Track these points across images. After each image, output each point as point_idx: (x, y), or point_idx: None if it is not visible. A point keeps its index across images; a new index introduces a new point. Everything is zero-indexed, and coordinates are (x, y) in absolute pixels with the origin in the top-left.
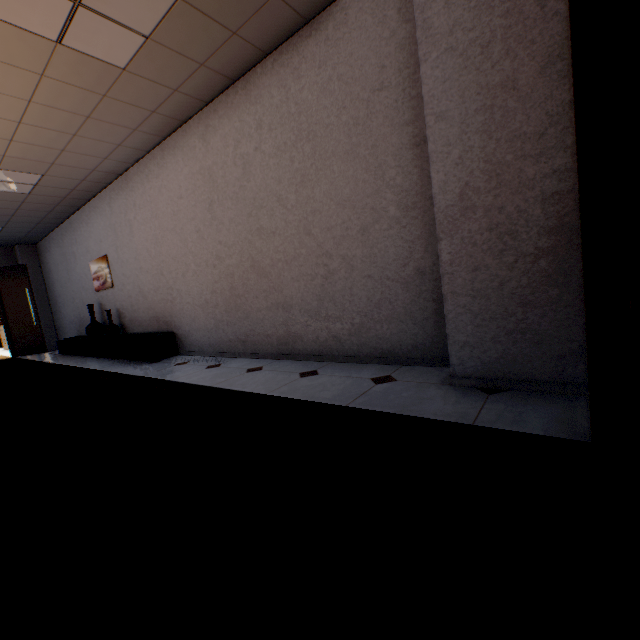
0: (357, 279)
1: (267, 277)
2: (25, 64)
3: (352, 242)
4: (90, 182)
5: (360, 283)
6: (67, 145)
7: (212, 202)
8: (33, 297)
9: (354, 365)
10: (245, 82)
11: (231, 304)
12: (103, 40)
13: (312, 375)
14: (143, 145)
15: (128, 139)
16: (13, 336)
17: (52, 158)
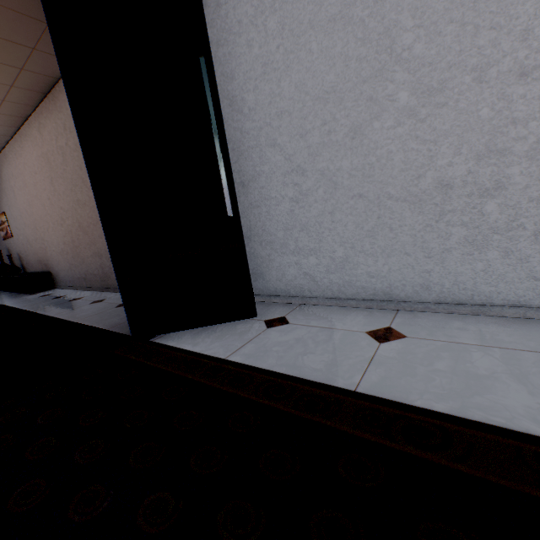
0: None
1: (88, 234)
2: None
3: None
4: None
5: None
6: None
7: (52, 178)
8: None
9: None
10: (53, 95)
11: (75, 252)
12: None
13: (97, 302)
14: (4, 132)
15: None
16: None
17: None
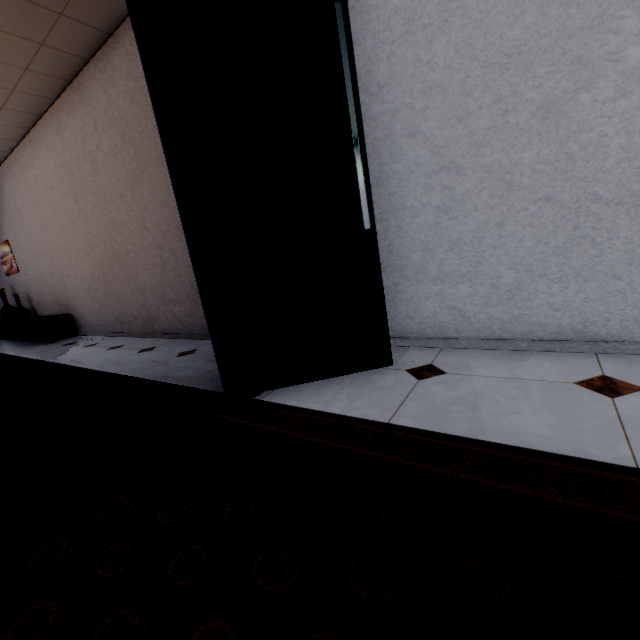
0: (182, 269)
1: (126, 265)
2: None
3: (174, 237)
4: None
5: (184, 272)
6: None
7: (76, 194)
8: None
9: (188, 341)
10: (79, 83)
11: (107, 289)
12: None
13: (147, 351)
14: (10, 136)
15: None
16: None
17: None
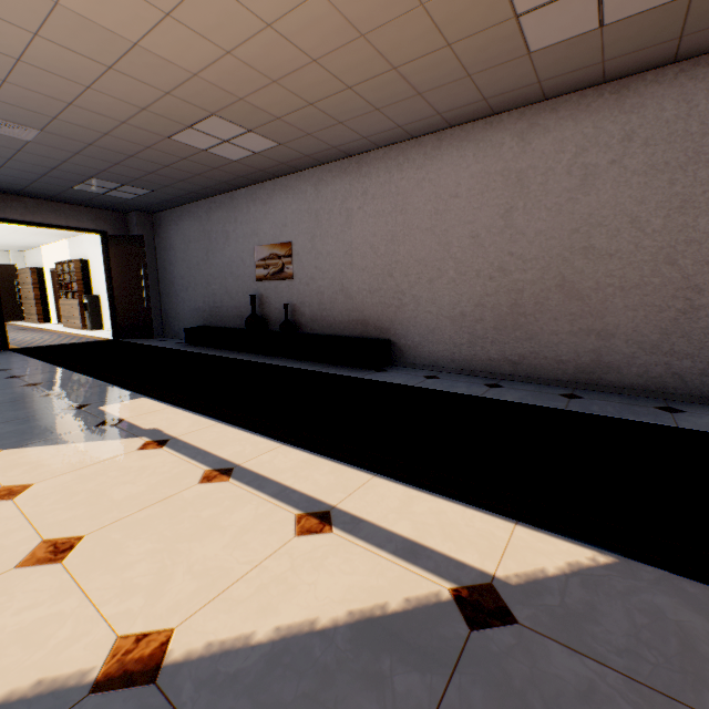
0: None
1: (581, 300)
2: (452, 31)
3: None
4: (310, 159)
5: None
6: (352, 118)
7: (511, 209)
8: (147, 274)
9: (708, 406)
10: (619, 86)
11: (506, 321)
12: (559, 21)
13: (680, 412)
14: (420, 130)
15: (417, 122)
16: (117, 315)
17: (317, 129)
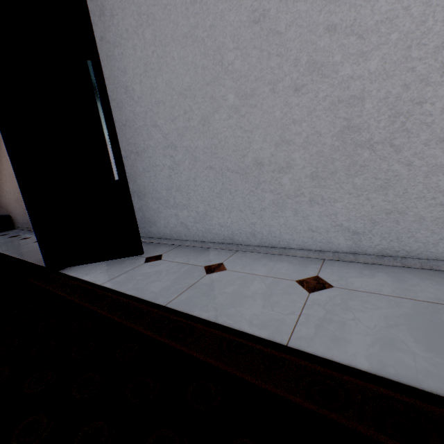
0: None
1: None
2: None
3: None
4: None
5: None
6: None
7: None
8: None
9: None
10: None
11: None
12: None
13: None
14: None
15: None
16: None
17: None
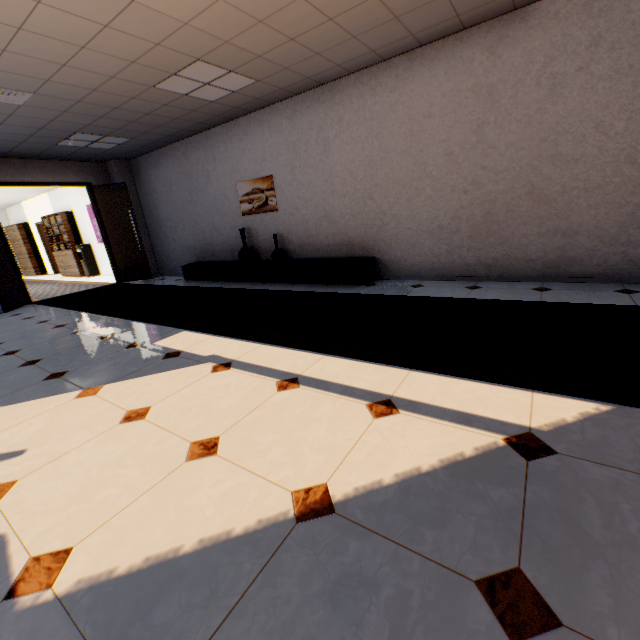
0: None
1: (549, 204)
2: None
3: None
4: (284, 91)
5: None
6: (329, 48)
7: (483, 124)
8: (135, 220)
9: None
10: None
11: (480, 230)
12: None
13: (636, 292)
14: (391, 52)
15: (390, 45)
16: (116, 261)
17: (294, 62)
